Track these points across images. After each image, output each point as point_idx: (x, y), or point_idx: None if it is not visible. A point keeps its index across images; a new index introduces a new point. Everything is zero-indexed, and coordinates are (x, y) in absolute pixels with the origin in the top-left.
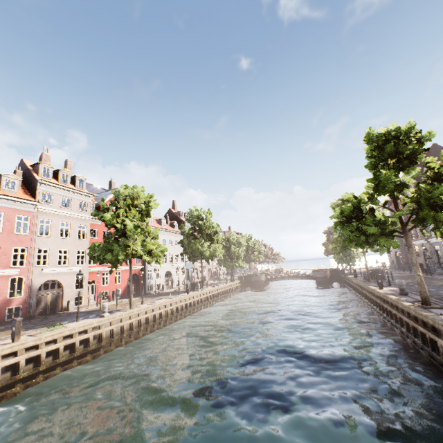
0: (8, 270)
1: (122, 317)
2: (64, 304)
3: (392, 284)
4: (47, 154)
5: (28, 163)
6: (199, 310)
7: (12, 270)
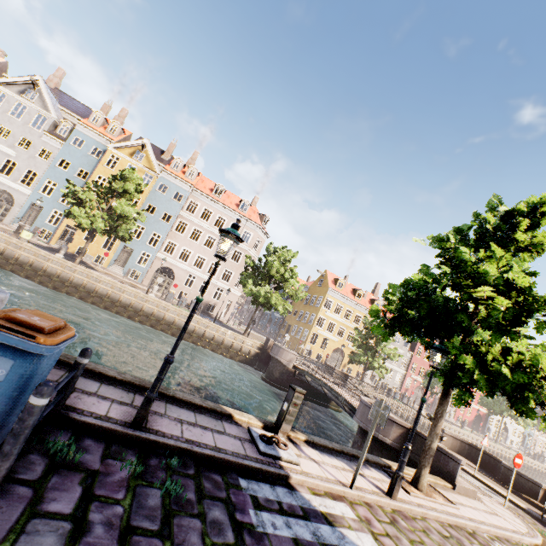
0: None
1: (494, 446)
2: None
3: None
4: None
5: None
6: (540, 480)
7: None
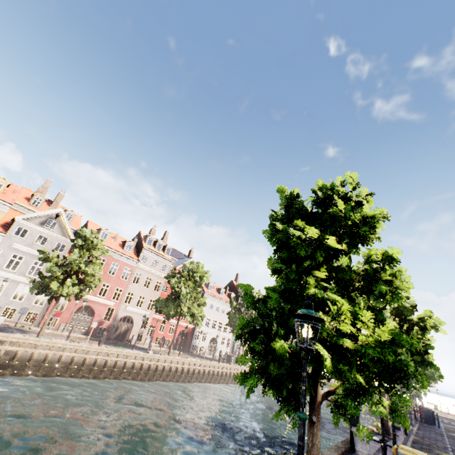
0: (109, 301)
1: (160, 358)
2: (130, 337)
3: (424, 427)
4: (155, 229)
5: (143, 233)
6: (225, 383)
7: (111, 302)
